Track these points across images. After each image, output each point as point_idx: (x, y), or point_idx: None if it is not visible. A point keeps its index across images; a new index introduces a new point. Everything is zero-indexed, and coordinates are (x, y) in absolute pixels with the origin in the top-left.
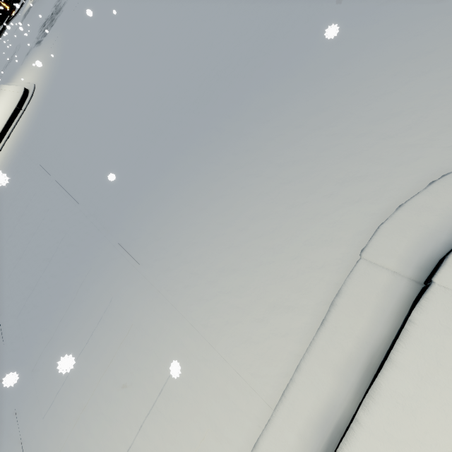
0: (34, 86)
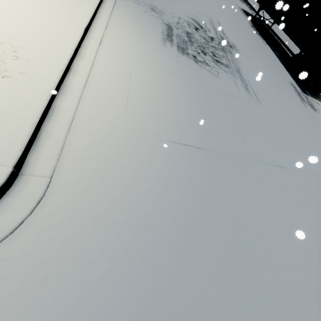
0: None
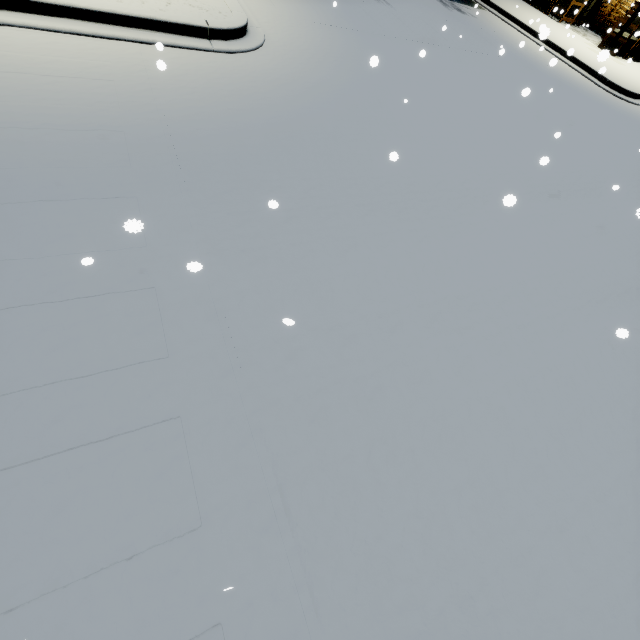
0: (633, 103)
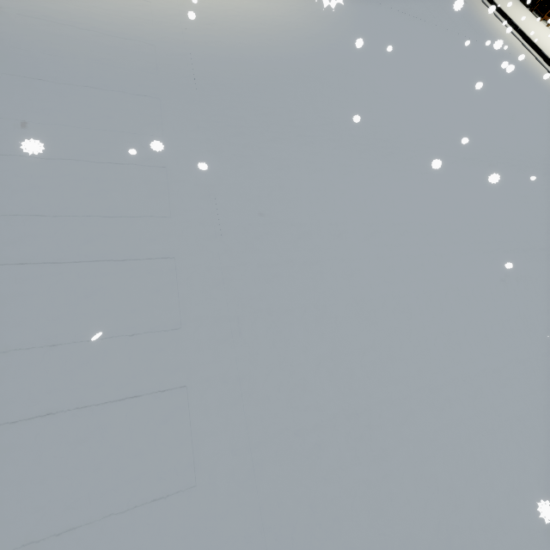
0: None
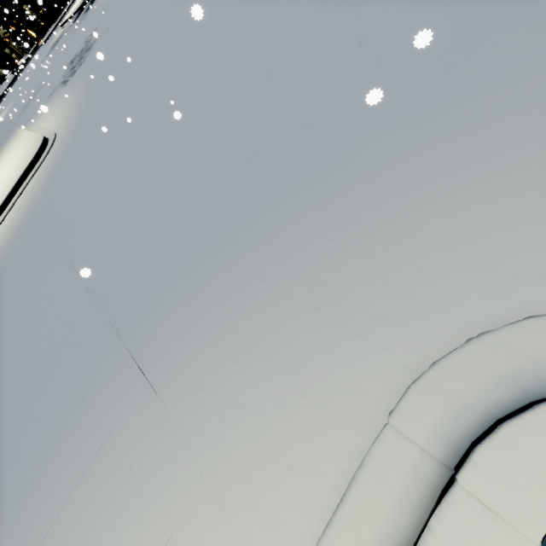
0: (55, 135)
